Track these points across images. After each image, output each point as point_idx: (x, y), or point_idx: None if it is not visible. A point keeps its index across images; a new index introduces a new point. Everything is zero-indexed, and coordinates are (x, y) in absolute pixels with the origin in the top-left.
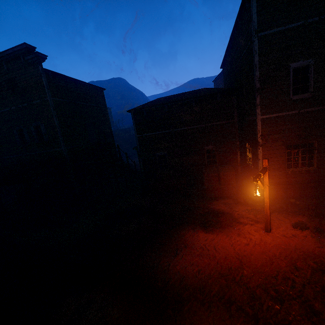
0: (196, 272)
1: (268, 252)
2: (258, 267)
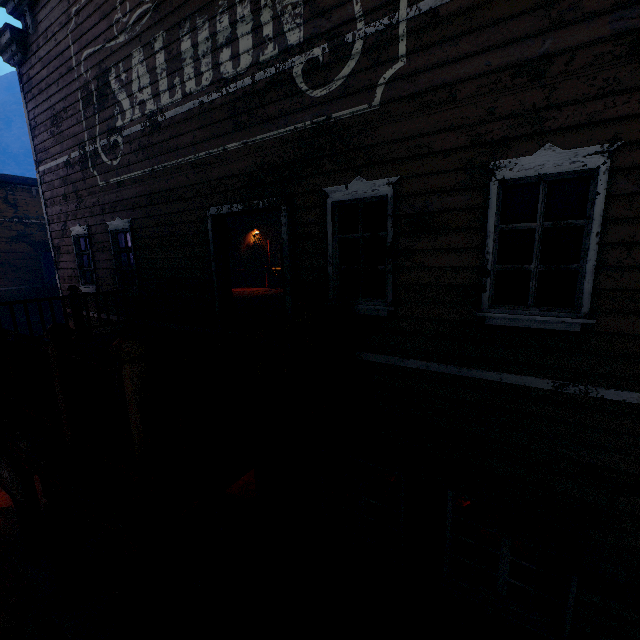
0: None
1: None
2: None
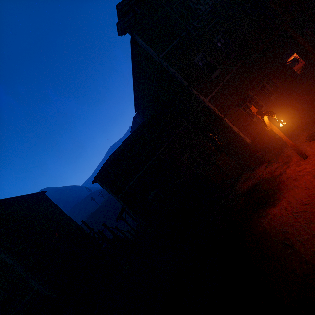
0: None
1: None
2: None
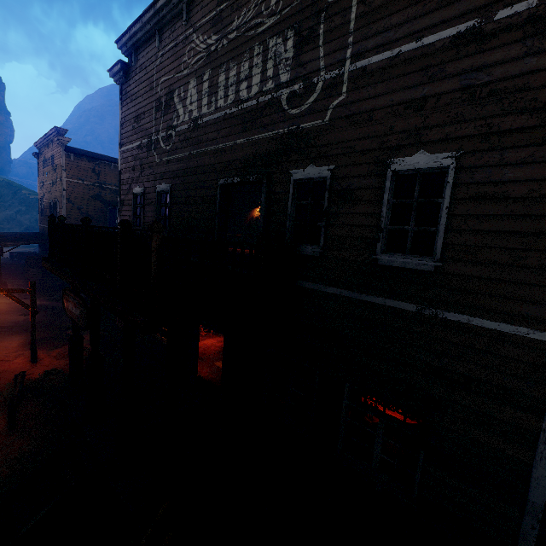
0: None
1: None
2: None
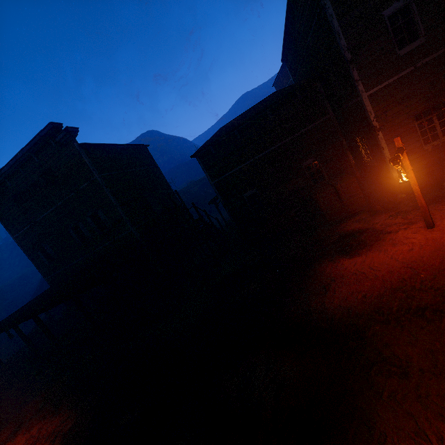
0: (362, 299)
1: (443, 247)
2: (438, 266)
